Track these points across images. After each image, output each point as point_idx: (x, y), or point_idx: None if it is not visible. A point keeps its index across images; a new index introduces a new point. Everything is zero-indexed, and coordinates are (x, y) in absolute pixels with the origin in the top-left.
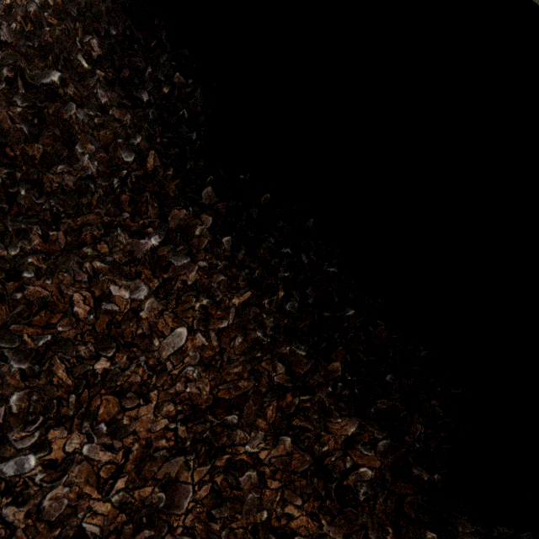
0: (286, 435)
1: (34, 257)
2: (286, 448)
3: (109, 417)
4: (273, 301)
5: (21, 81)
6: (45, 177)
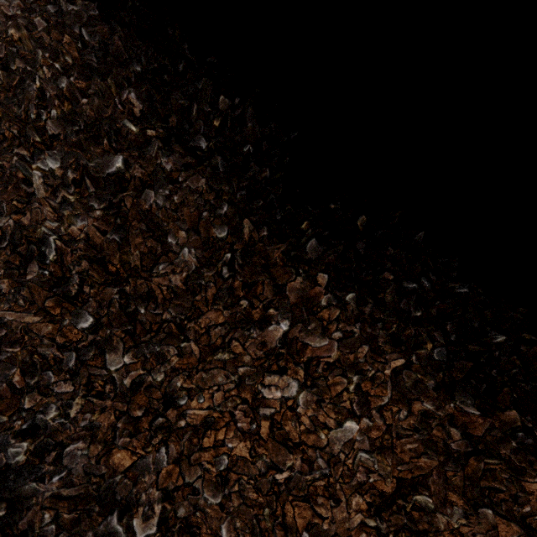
0: (485, 507)
1: (179, 378)
2: (491, 522)
3: (304, 522)
4: (422, 357)
5: (89, 180)
6: (152, 283)
